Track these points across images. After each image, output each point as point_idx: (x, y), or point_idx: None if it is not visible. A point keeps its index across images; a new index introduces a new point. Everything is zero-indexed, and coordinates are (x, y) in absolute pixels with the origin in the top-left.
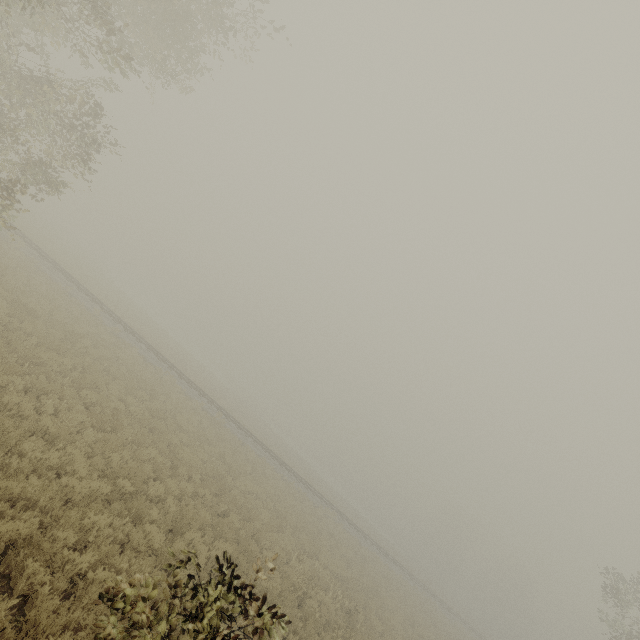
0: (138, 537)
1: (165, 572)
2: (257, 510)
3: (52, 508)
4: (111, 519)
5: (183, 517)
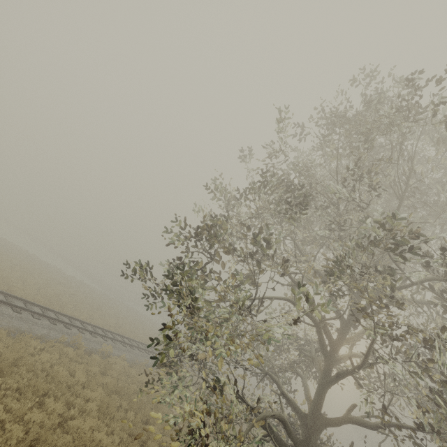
0: None
1: None
2: None
3: None
4: None
5: None
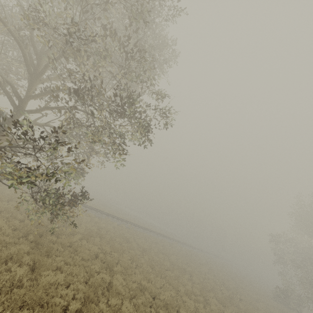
0: None
1: None
2: (185, 267)
3: None
4: None
5: (202, 294)
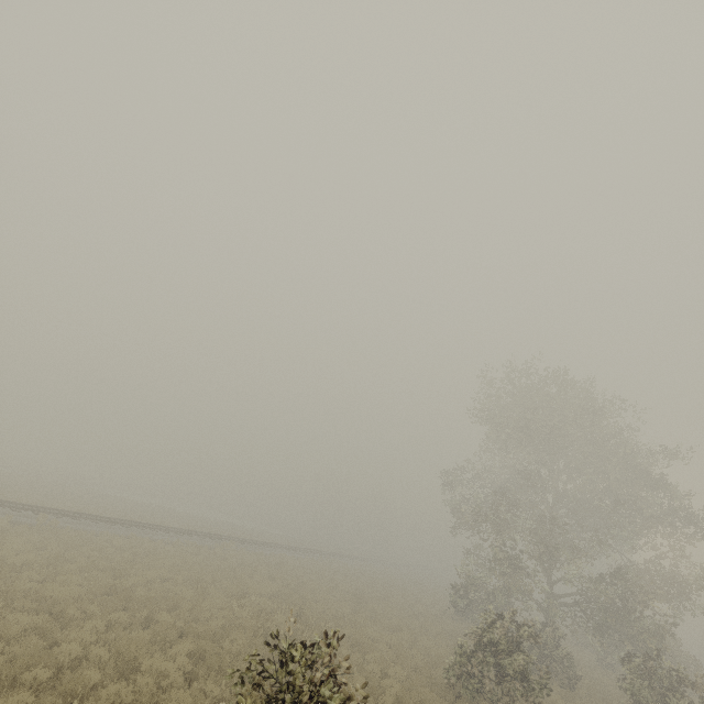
0: None
1: None
2: (173, 593)
3: None
4: None
5: (125, 655)
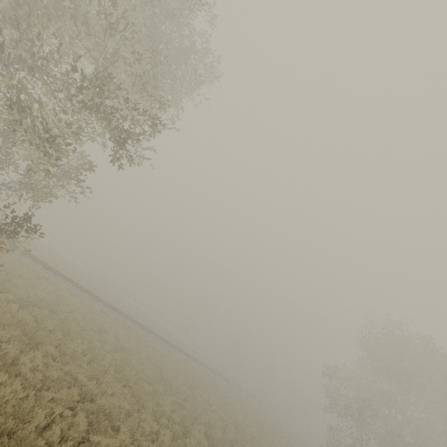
0: None
1: None
2: (182, 388)
3: None
4: None
5: (184, 422)
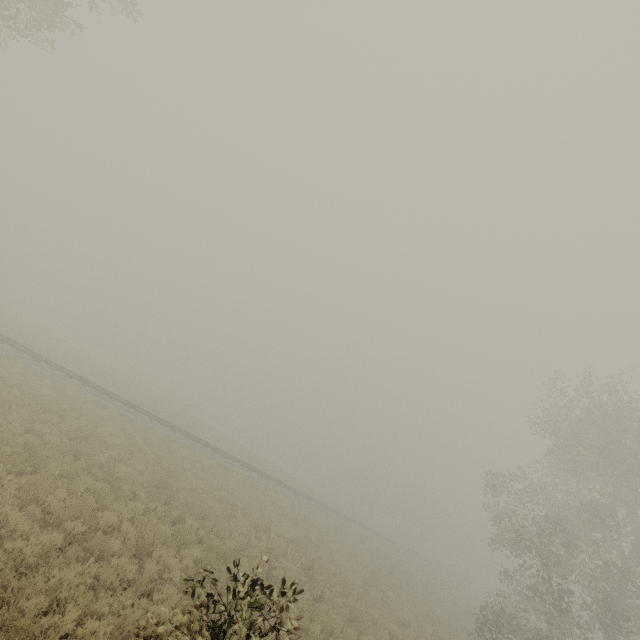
0: (111, 575)
1: (142, 597)
2: (207, 505)
3: (5, 580)
4: (79, 569)
5: (145, 538)
